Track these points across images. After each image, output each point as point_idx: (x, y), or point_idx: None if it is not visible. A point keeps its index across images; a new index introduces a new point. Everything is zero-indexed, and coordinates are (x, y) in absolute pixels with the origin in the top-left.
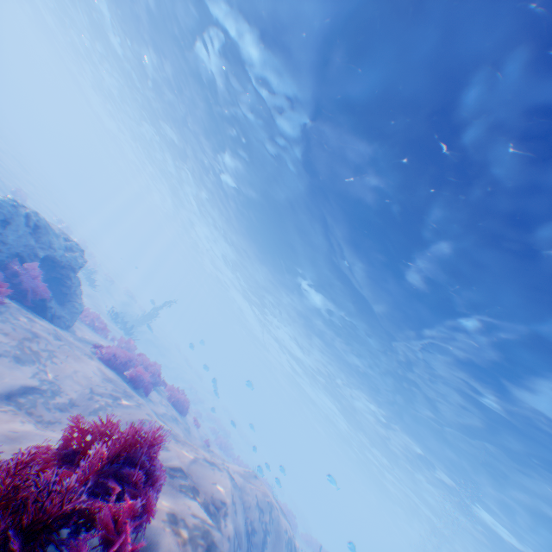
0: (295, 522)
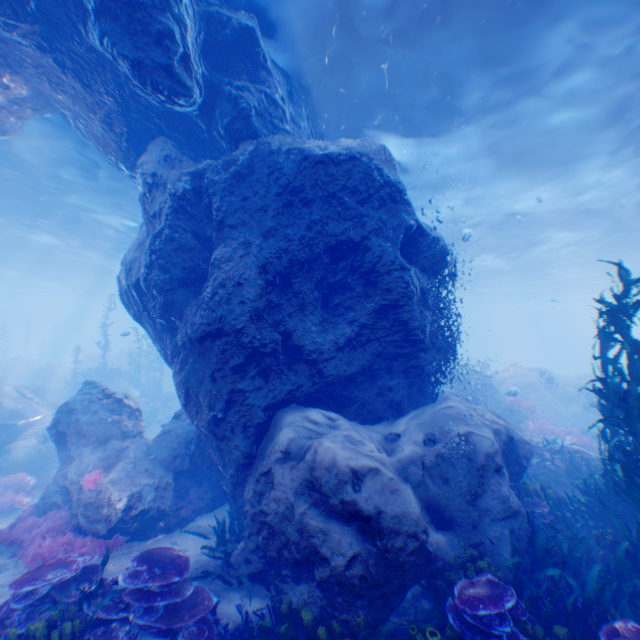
0: None
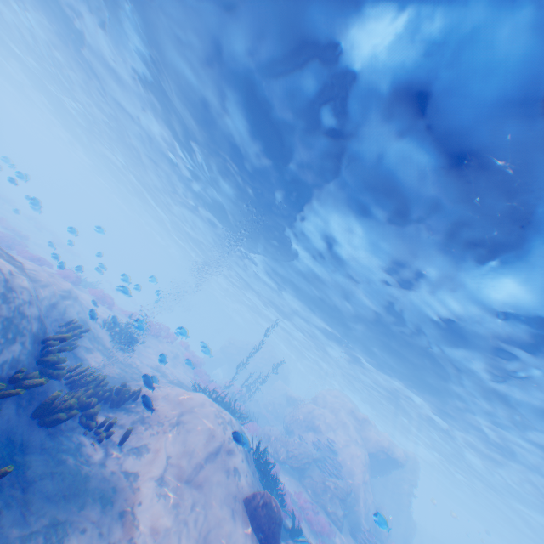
0: (112, 303)
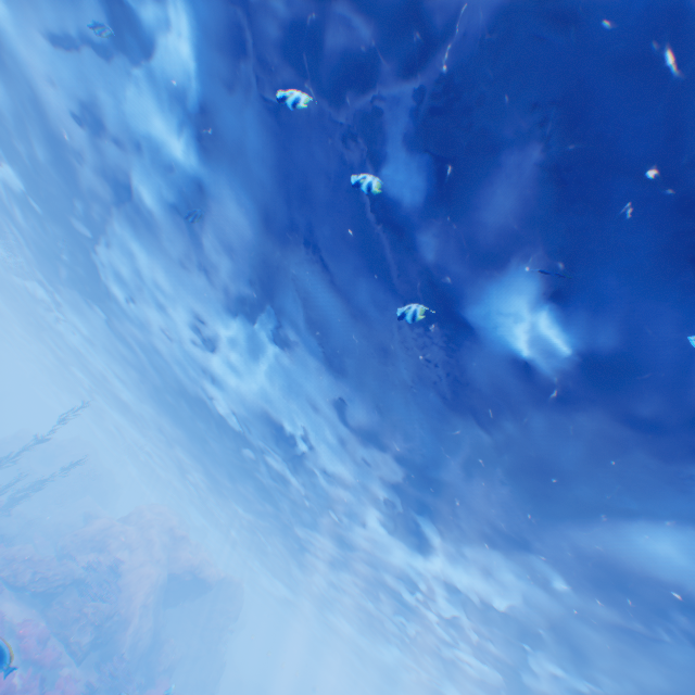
0: None
